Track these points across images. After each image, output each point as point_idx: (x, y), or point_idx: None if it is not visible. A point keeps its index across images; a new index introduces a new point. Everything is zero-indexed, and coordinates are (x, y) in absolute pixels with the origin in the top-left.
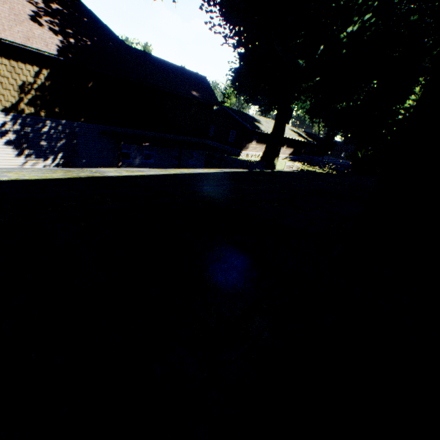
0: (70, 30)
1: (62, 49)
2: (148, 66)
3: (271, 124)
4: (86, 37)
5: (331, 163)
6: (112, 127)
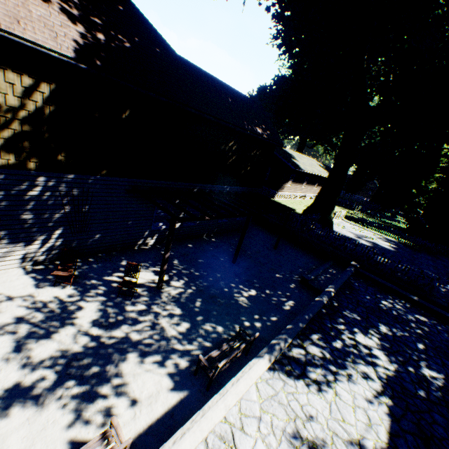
0: (97, 18)
1: (84, 47)
2: (206, 88)
3: (303, 159)
4: (122, 34)
5: (361, 205)
6: (148, 180)
